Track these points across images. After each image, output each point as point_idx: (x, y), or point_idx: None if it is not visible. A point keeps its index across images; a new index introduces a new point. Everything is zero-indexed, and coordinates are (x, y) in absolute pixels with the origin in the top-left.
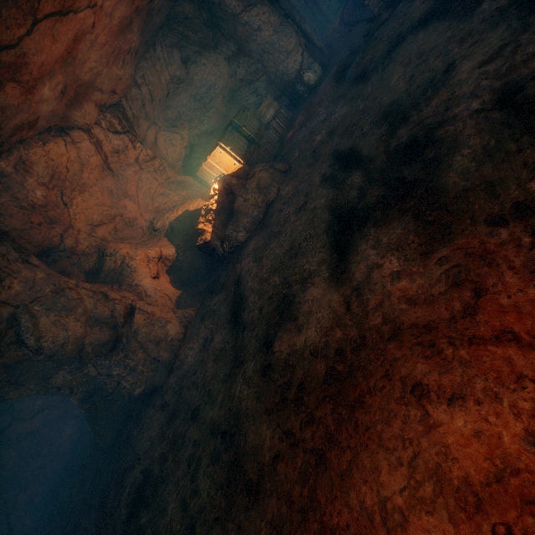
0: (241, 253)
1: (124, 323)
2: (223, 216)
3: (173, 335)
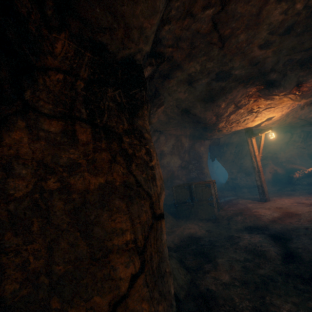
0: (298, 185)
1: None
2: (305, 175)
3: None
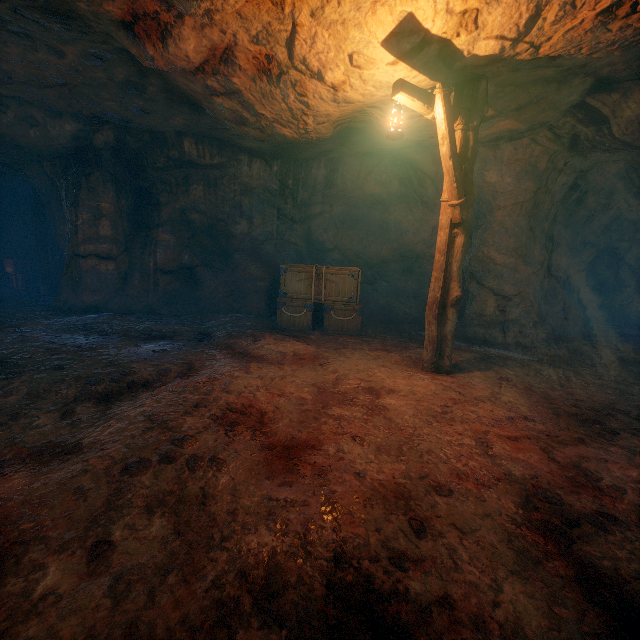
0: None
1: None
2: None
3: None
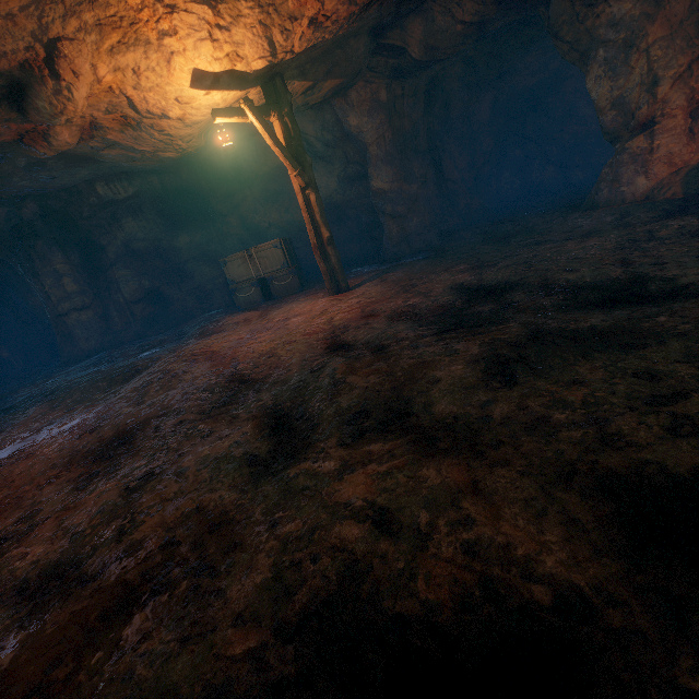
0: None
1: (631, 131)
2: None
3: (628, 191)
